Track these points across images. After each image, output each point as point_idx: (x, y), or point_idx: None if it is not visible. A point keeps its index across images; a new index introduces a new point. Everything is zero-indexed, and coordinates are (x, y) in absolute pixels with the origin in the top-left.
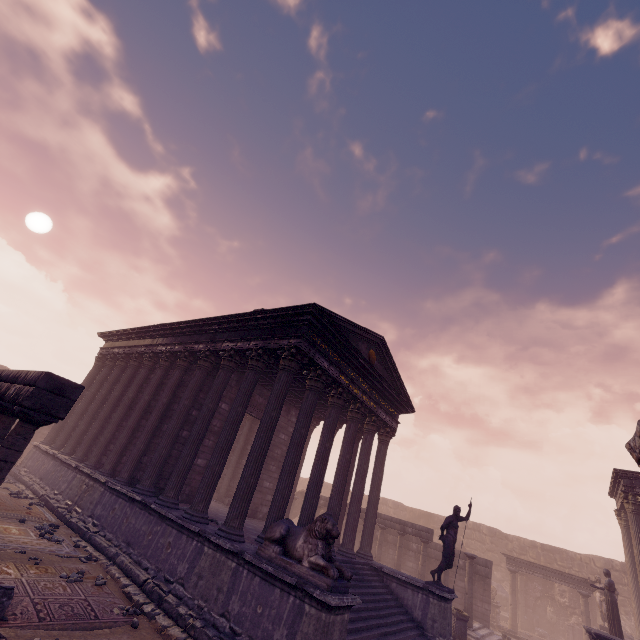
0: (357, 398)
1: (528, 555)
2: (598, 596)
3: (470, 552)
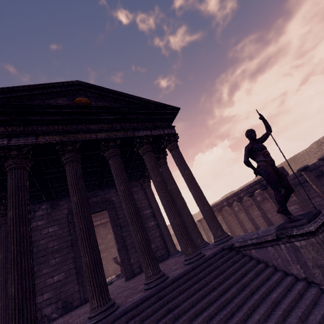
0: (94, 140)
1: None
2: None
3: None
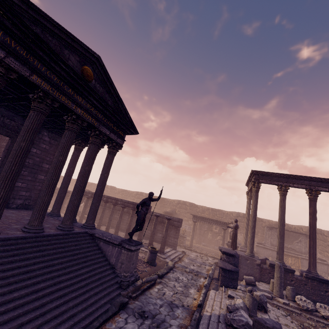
0: (70, 109)
1: (205, 213)
2: (230, 229)
3: (179, 214)
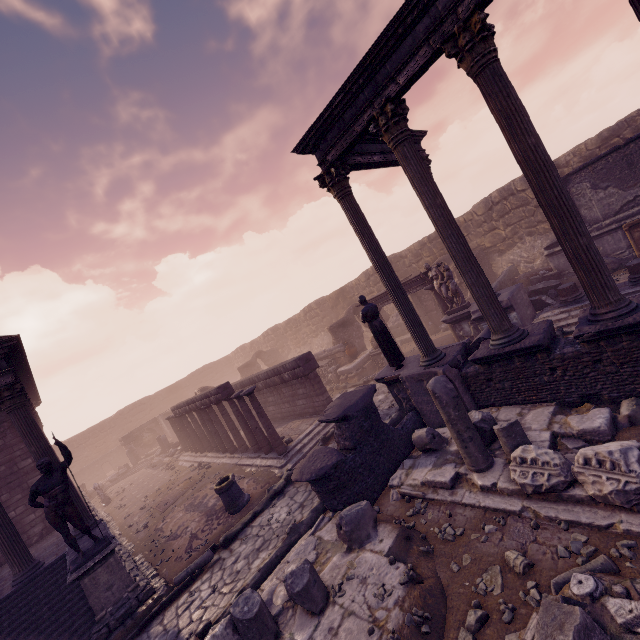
0: None
1: (424, 257)
2: (435, 285)
3: None
